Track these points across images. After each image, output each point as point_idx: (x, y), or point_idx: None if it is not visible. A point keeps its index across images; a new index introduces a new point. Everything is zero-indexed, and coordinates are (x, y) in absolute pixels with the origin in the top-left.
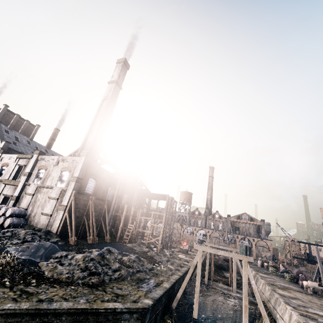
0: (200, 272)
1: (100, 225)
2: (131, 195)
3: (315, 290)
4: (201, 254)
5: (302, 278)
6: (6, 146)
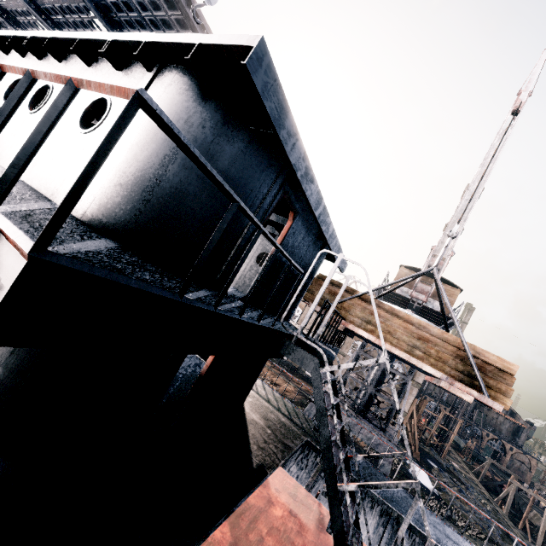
0: None
1: None
2: None
3: None
4: None
5: None
6: None
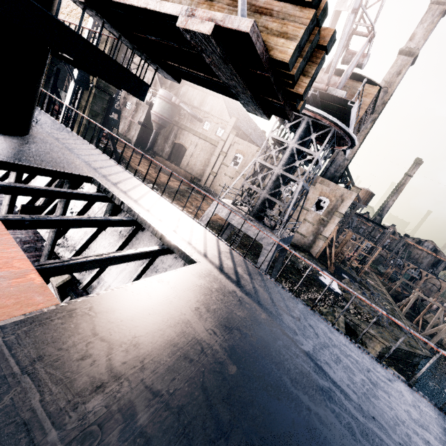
0: (441, 335)
1: None
2: None
3: None
4: None
5: None
6: (235, 123)
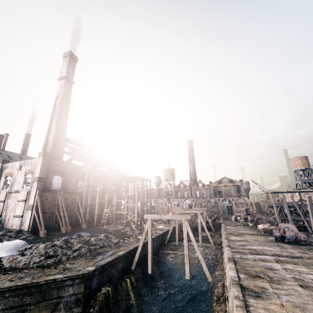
0: (150, 237)
1: (75, 216)
2: (106, 182)
3: (266, 230)
4: (150, 221)
5: (260, 223)
6: None
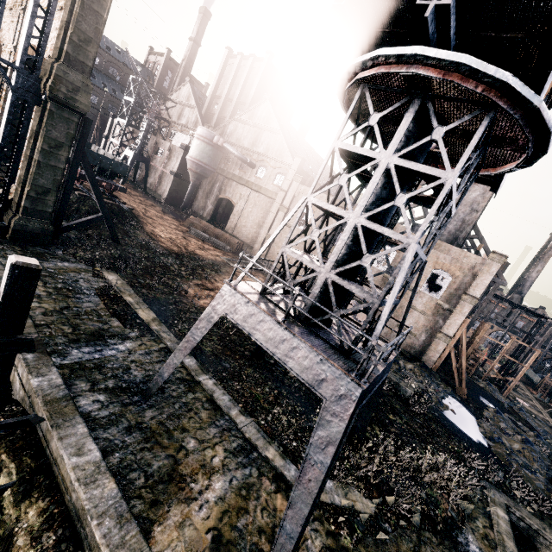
0: None
1: None
2: None
3: None
4: None
5: None
6: (300, 166)
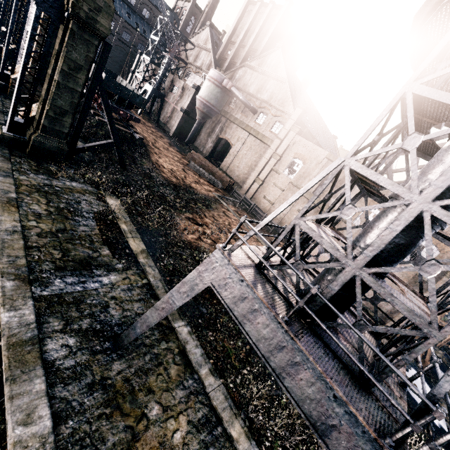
0: None
1: None
2: None
3: None
4: None
5: None
6: (300, 117)
